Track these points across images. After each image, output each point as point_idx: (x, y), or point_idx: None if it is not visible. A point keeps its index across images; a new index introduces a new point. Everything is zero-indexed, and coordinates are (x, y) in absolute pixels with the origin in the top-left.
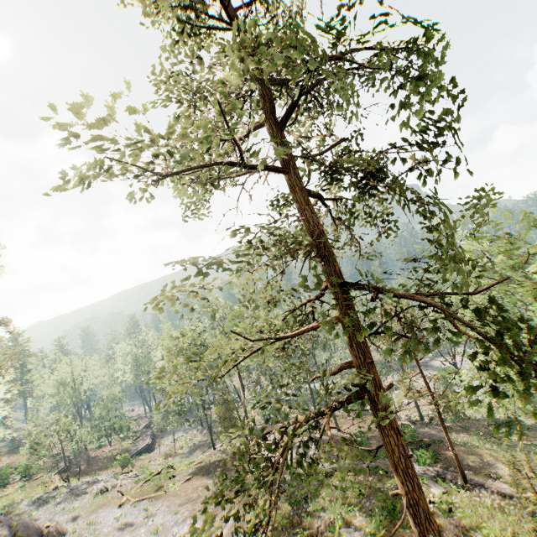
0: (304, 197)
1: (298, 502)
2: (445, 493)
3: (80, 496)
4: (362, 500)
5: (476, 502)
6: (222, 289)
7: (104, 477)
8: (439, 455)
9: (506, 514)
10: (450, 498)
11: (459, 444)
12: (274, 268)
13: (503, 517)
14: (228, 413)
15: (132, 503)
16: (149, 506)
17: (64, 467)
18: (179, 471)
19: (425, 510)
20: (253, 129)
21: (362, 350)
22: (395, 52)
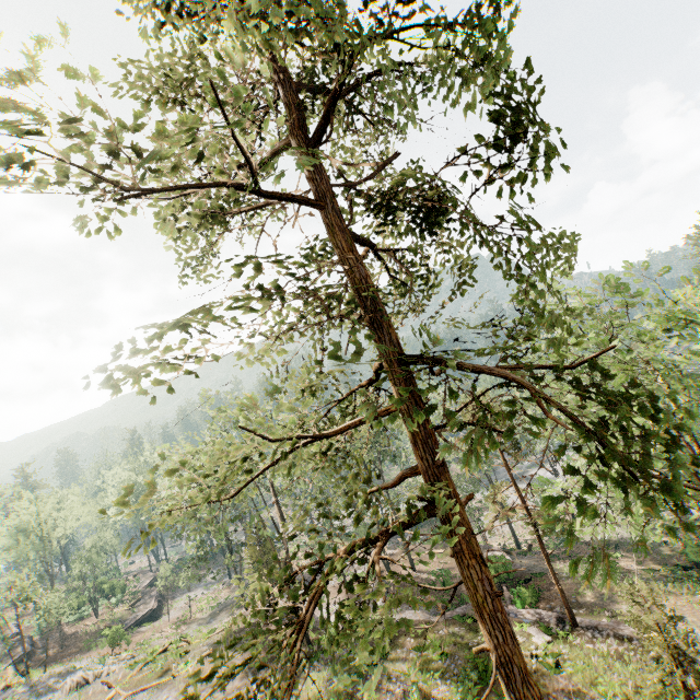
0: (347, 241)
1: (359, 673)
2: (551, 642)
3: (45, 694)
4: (444, 662)
5: (589, 650)
6: (218, 359)
7: (84, 663)
8: (541, 592)
9: (626, 663)
10: (557, 649)
11: (565, 576)
12: (302, 335)
13: (623, 667)
14: (264, 556)
15: (124, 697)
16: (149, 699)
17: (23, 654)
18: (195, 643)
19: (522, 669)
20: (277, 151)
21: (429, 448)
22: (456, 24)
